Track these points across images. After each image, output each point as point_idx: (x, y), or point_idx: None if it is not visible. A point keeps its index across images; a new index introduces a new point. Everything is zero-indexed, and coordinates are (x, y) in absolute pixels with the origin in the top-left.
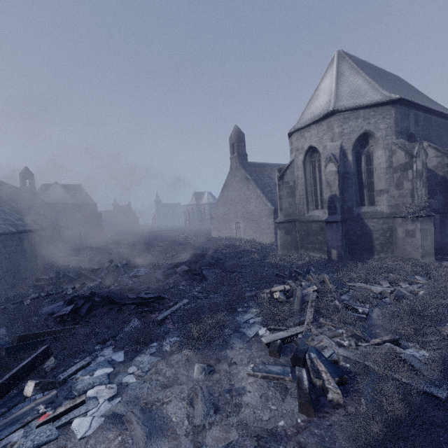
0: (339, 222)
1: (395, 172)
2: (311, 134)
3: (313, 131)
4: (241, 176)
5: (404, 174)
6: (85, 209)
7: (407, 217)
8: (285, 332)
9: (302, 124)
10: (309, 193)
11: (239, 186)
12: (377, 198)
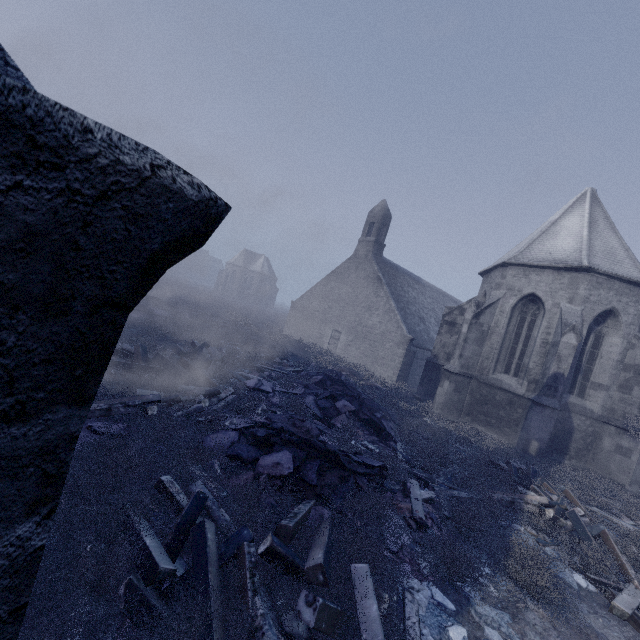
0: (557, 410)
1: (624, 370)
2: (540, 280)
3: (546, 278)
4: (371, 272)
5: (639, 379)
6: None
7: (625, 430)
8: (629, 595)
9: (534, 262)
10: (503, 349)
11: (361, 284)
12: (590, 391)
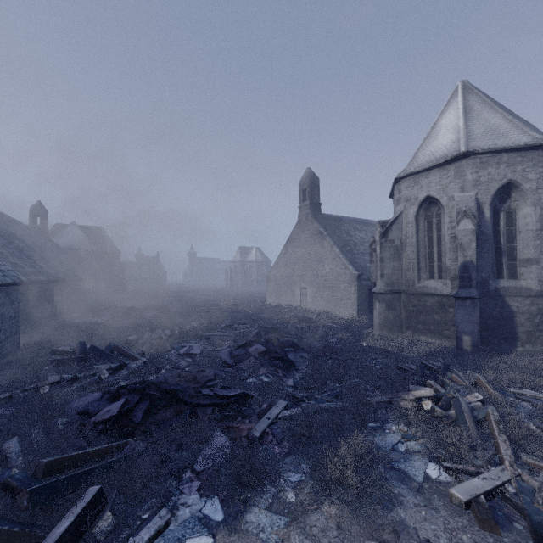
0: (477, 298)
1: None
2: (430, 181)
3: (434, 178)
4: (313, 229)
5: None
6: (106, 258)
7: None
8: (483, 478)
9: (418, 168)
10: (421, 257)
11: (310, 242)
12: (521, 269)
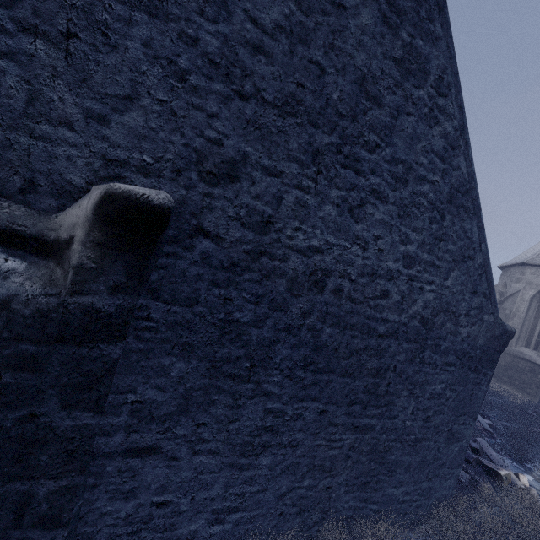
0: None
1: None
2: None
3: None
4: None
5: None
6: None
7: None
8: None
9: None
10: (524, 329)
11: None
12: None
